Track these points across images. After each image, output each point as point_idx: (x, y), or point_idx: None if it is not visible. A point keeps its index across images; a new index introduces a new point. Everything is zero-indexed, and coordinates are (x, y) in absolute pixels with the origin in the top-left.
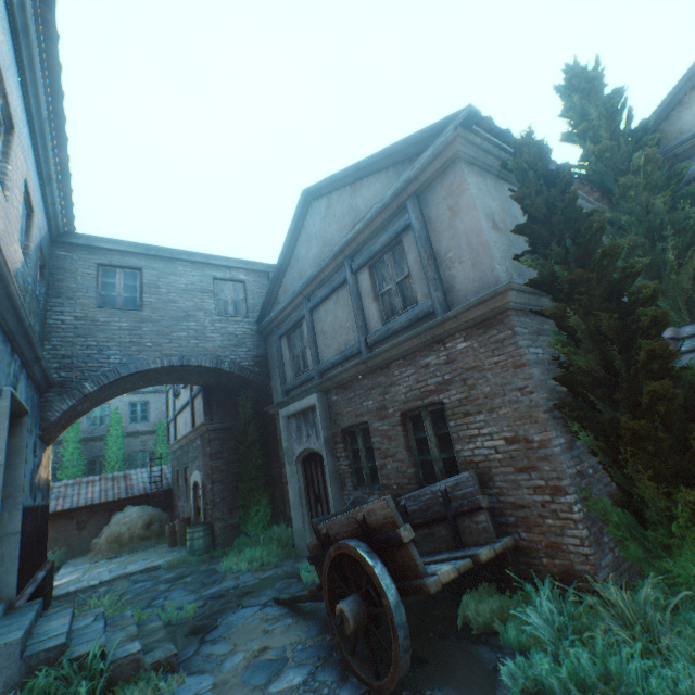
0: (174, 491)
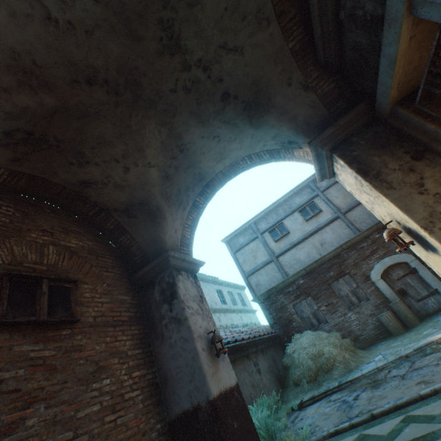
0: (288, 332)
